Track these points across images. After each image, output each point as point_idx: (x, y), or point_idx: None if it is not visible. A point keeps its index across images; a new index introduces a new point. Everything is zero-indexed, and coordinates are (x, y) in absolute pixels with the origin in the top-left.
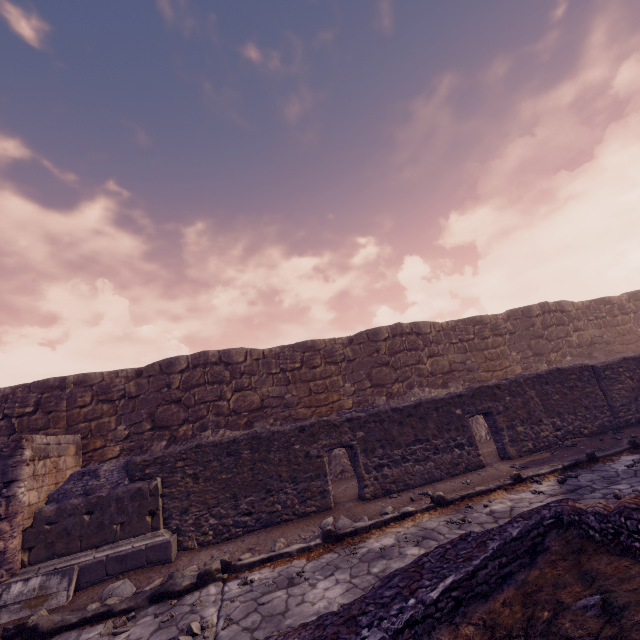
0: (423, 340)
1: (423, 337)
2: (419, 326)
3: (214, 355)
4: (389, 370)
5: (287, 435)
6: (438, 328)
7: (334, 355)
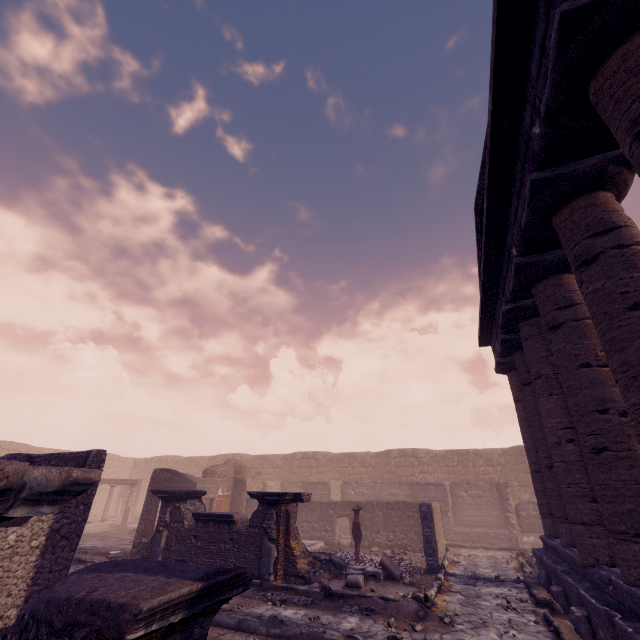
0: None
1: None
2: None
3: None
4: None
5: None
6: None
7: None
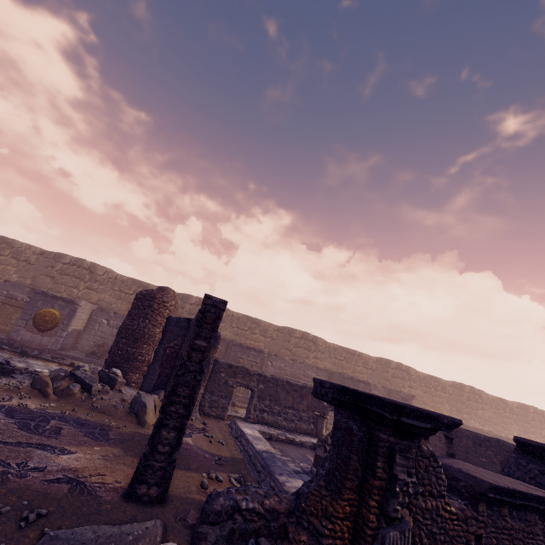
0: (481, 400)
1: (481, 399)
2: (481, 392)
3: (404, 367)
4: (464, 407)
5: (471, 429)
6: (488, 397)
7: (445, 389)
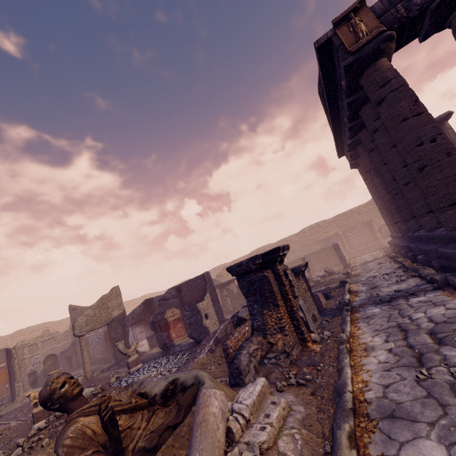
0: None
1: None
2: None
3: None
4: None
5: None
6: None
7: None
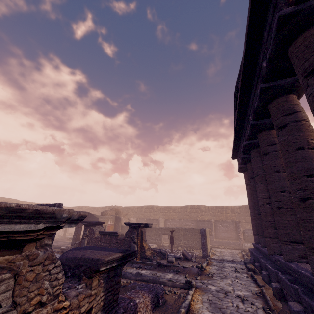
0: None
1: None
2: None
3: None
4: None
5: None
6: None
7: None
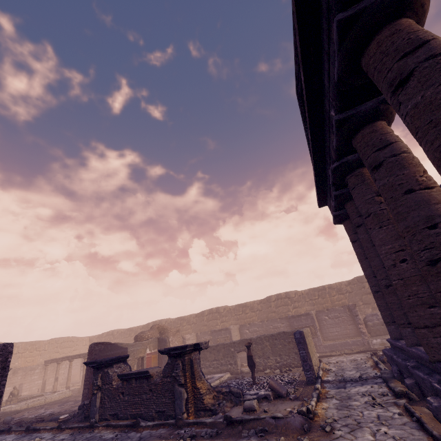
0: None
1: None
2: None
3: None
4: None
5: None
6: None
7: None
